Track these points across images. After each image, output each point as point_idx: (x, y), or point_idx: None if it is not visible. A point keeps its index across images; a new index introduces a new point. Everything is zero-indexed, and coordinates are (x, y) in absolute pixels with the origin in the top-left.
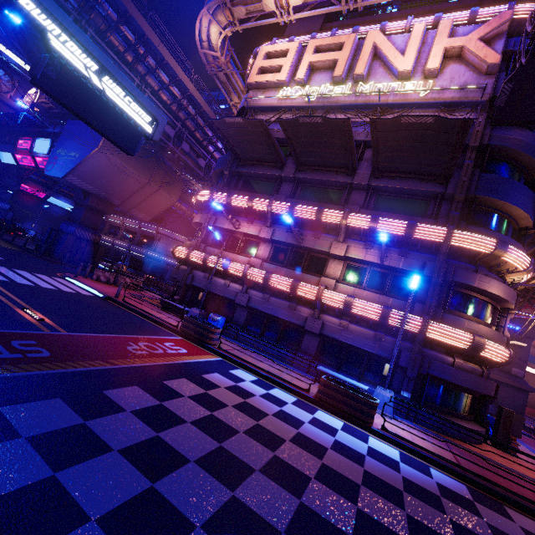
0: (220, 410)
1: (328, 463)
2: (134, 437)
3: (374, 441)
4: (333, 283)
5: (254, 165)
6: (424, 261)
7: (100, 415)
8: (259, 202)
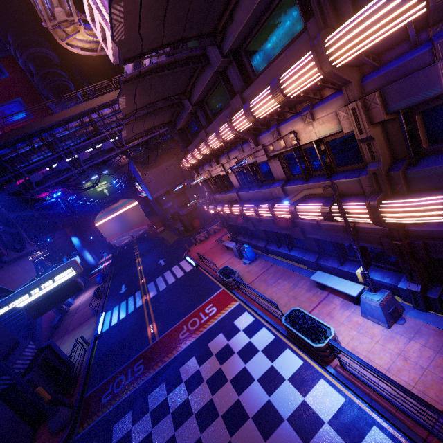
0: (195, 391)
1: (235, 440)
2: (142, 435)
3: (320, 388)
4: (280, 191)
5: (176, 117)
6: (335, 110)
7: (138, 420)
8: (196, 154)
